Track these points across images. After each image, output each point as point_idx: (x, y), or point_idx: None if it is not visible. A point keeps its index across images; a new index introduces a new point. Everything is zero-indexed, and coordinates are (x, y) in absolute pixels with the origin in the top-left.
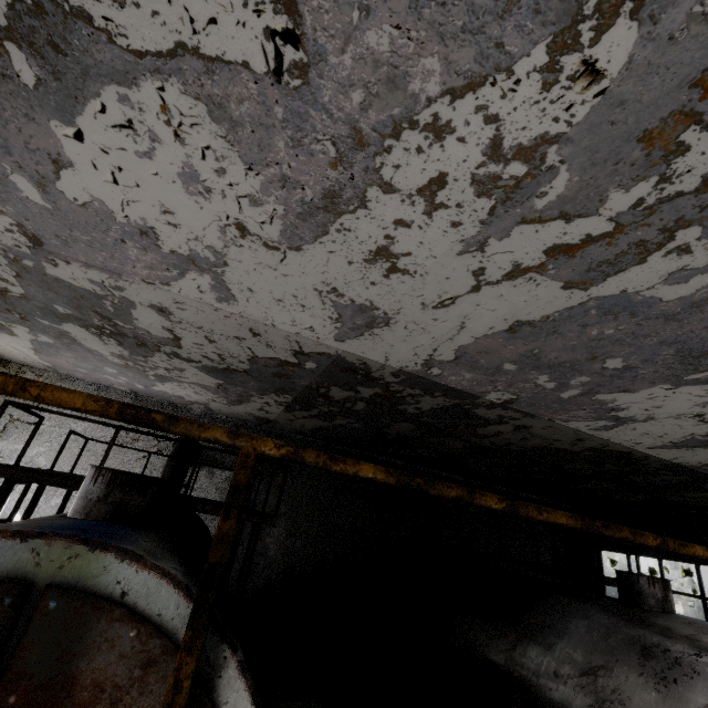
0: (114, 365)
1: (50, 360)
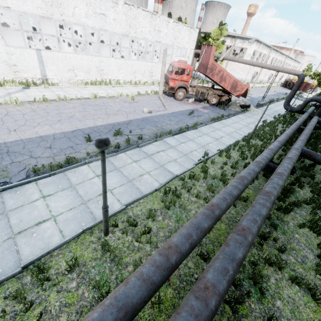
0: None
1: None
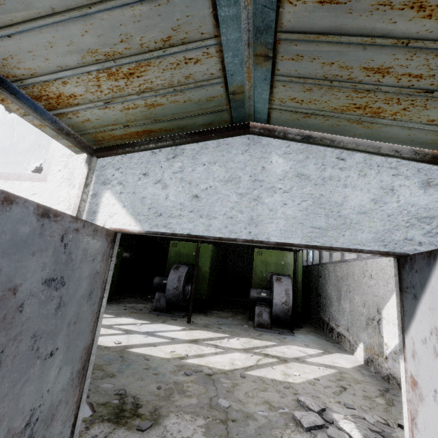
0: None
1: None
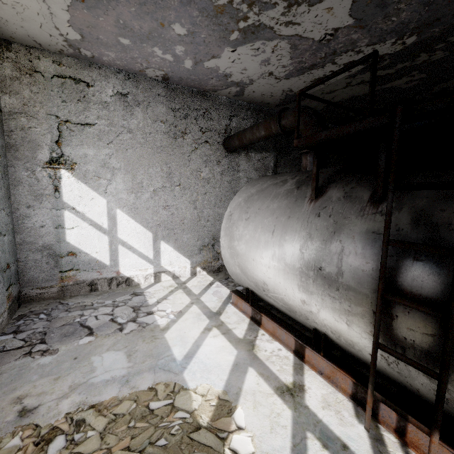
0: (198, 13)
1: (86, 21)
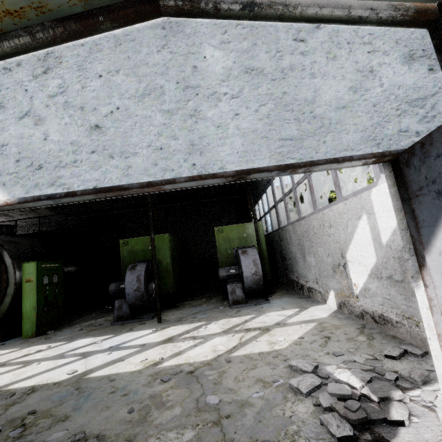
0: None
1: None
